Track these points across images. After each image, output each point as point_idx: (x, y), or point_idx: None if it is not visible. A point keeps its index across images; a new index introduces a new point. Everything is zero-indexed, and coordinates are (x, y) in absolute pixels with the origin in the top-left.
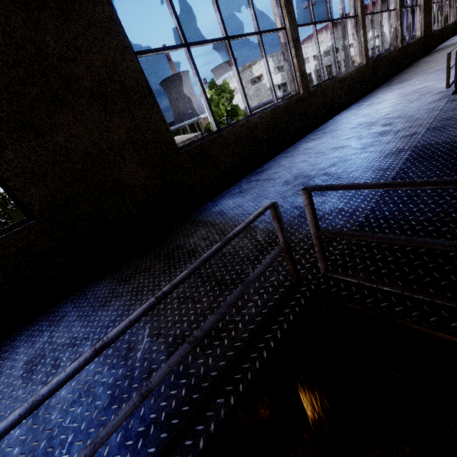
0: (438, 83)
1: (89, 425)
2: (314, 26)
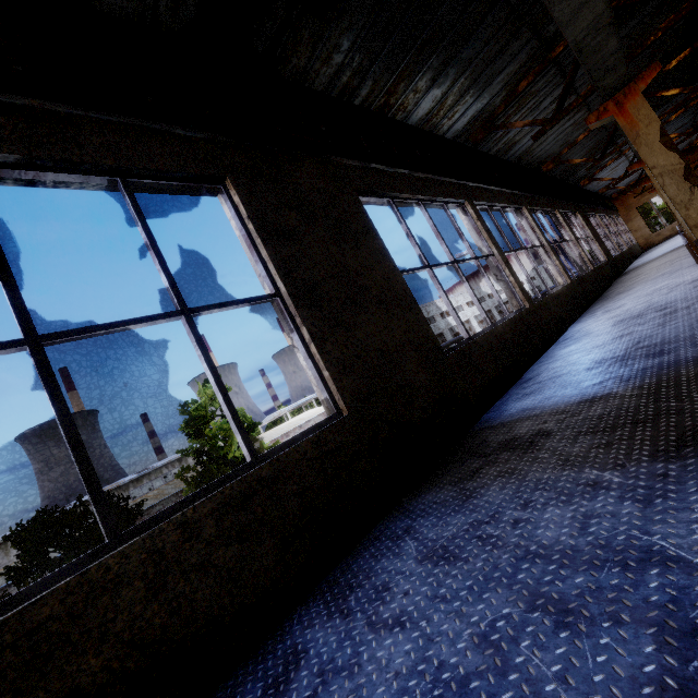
0: (679, 279)
1: (646, 519)
2: (514, 253)
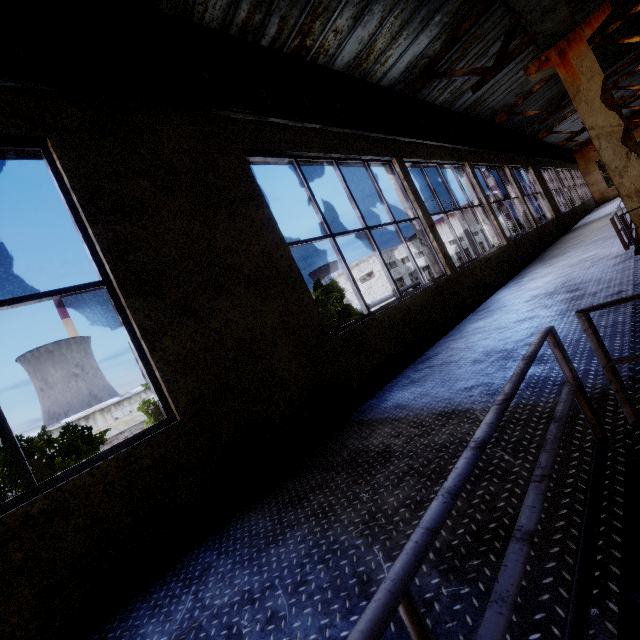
0: (607, 250)
1: None
2: (445, 215)
